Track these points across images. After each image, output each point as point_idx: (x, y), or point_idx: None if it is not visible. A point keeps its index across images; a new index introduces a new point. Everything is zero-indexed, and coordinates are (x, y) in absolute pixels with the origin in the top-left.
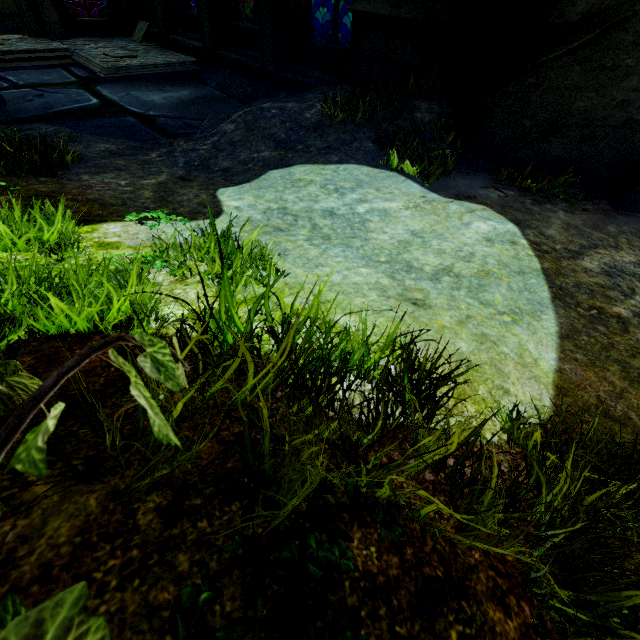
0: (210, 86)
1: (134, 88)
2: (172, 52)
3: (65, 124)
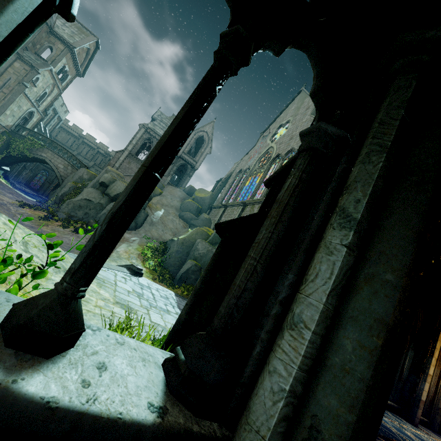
0: None
1: None
2: None
3: (27, 195)
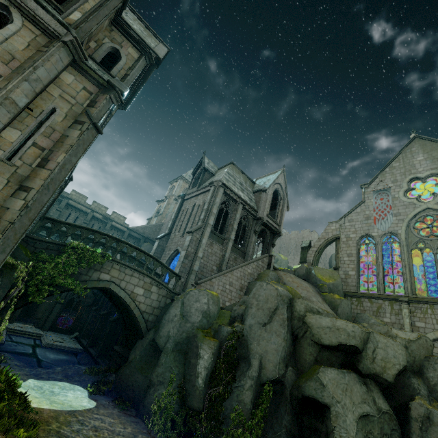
0: (77, 357)
1: (49, 351)
2: (78, 344)
3: (13, 355)
